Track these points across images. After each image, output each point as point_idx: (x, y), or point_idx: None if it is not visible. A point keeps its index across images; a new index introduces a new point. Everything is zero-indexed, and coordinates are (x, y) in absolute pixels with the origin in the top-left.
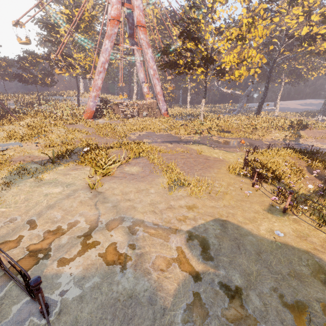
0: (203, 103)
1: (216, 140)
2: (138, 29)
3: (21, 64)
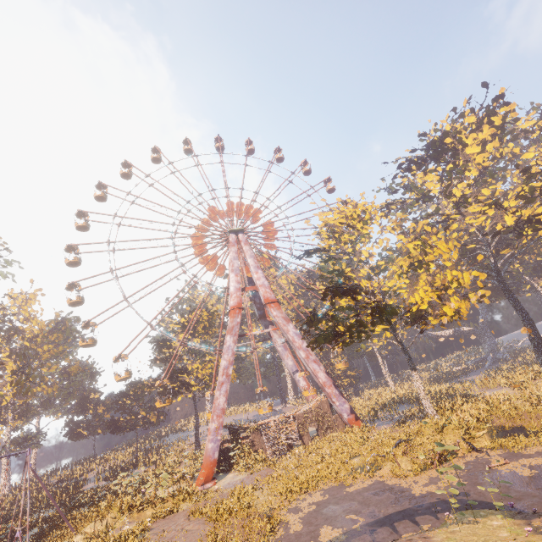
0: (416, 379)
1: (510, 475)
2: (268, 307)
3: (121, 403)
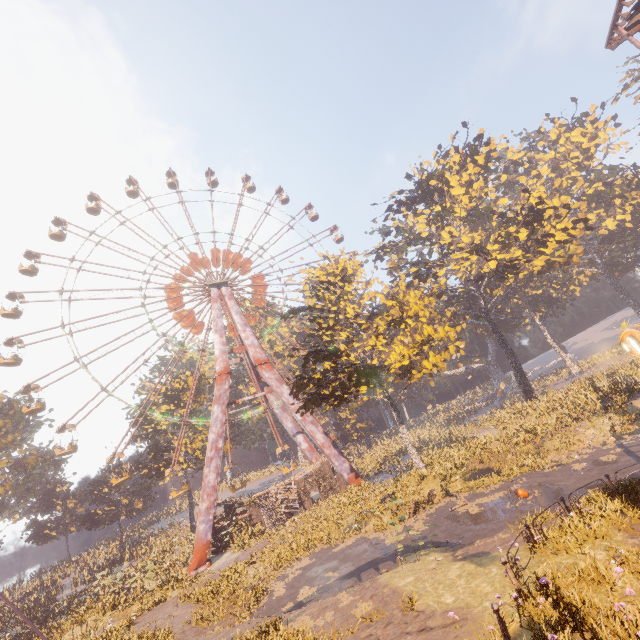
0: (404, 432)
1: (463, 515)
2: (259, 369)
3: (97, 493)
